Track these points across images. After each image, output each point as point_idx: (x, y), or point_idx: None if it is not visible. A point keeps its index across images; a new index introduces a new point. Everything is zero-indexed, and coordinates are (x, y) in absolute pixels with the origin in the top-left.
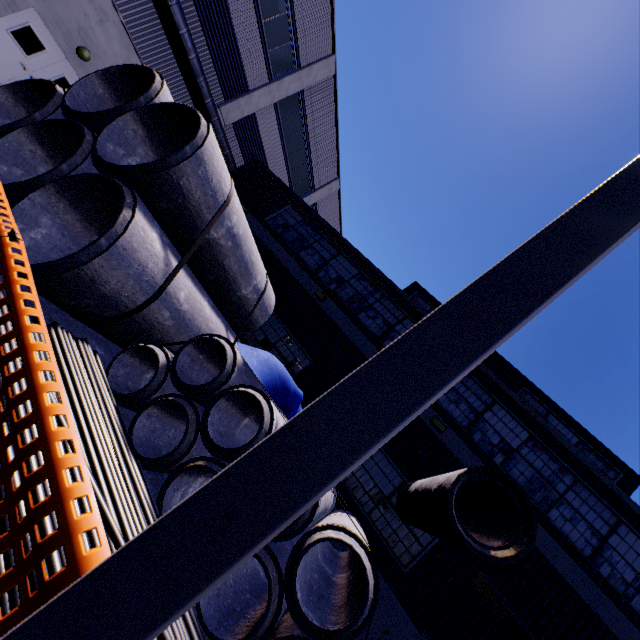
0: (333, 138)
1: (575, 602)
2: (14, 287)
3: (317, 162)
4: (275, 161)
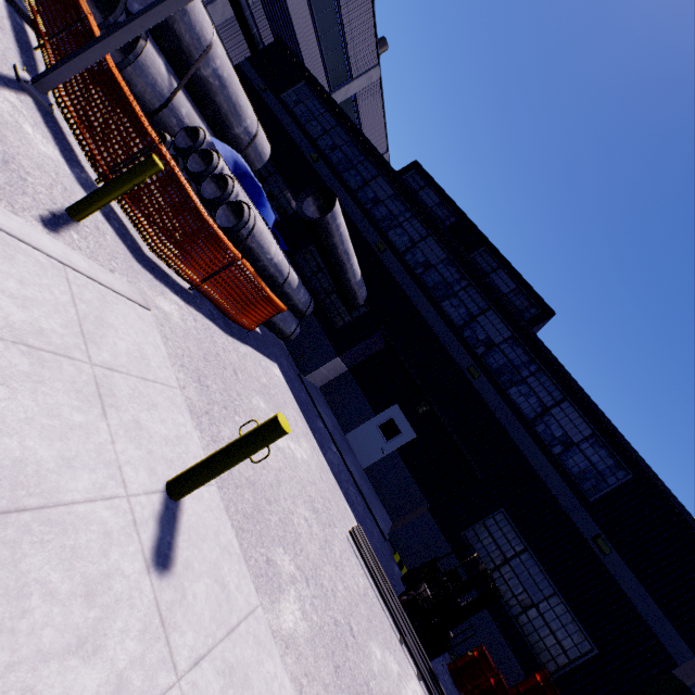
0: (369, 15)
1: (438, 346)
2: (92, 26)
3: (353, 45)
4: (307, 44)
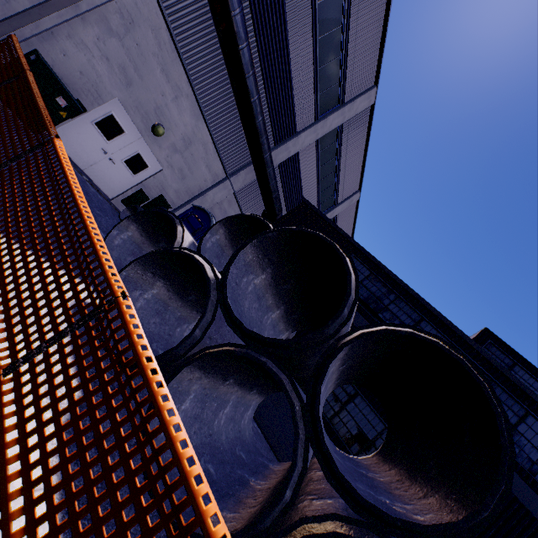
0: (360, 158)
1: None
2: None
3: (343, 181)
4: (308, 187)
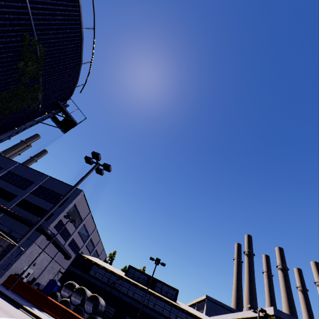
0: (93, 222)
1: None
2: None
3: (89, 230)
4: (78, 240)
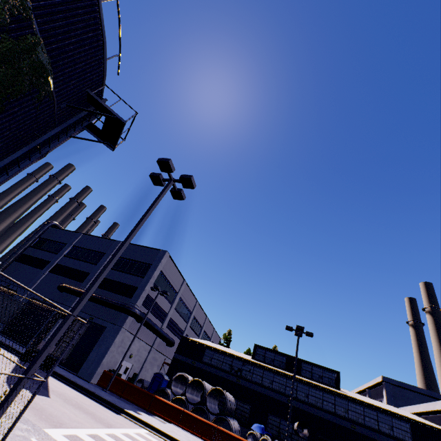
0: (191, 294)
1: (337, 425)
2: None
3: (189, 305)
4: (178, 320)
